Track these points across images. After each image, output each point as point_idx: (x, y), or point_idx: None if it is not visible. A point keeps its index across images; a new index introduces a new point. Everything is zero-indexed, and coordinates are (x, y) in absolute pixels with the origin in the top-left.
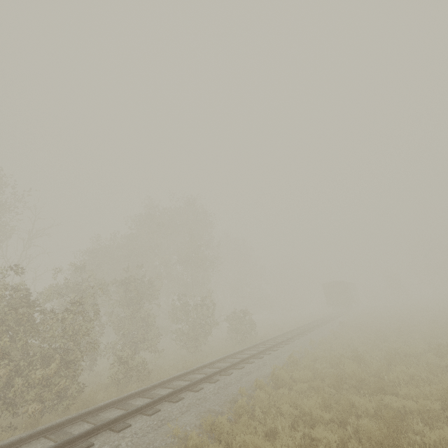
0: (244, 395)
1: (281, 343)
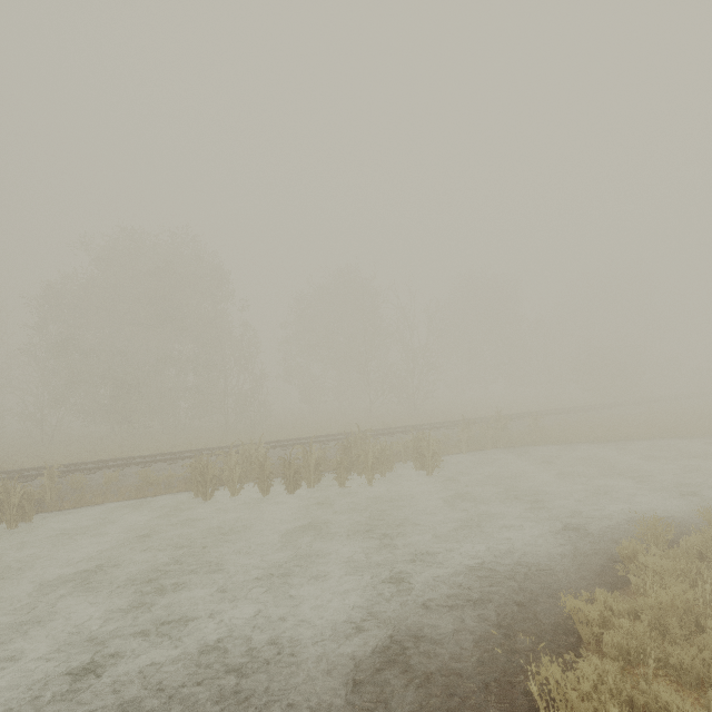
0: None
1: None
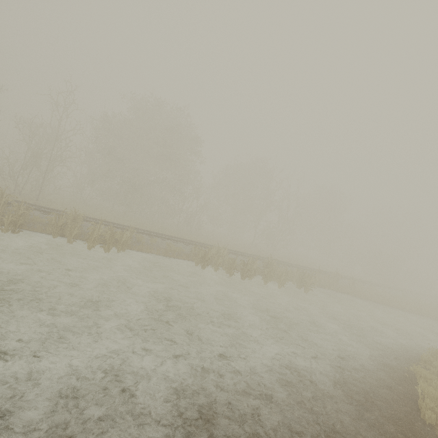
0: None
1: None
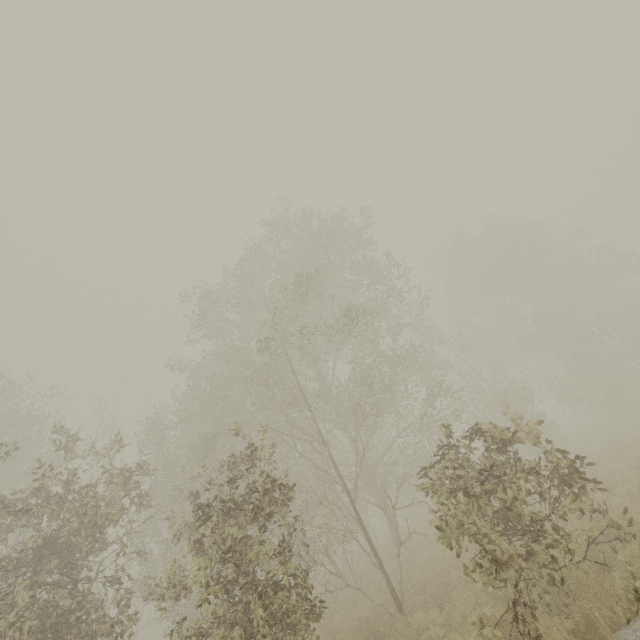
0: None
1: None
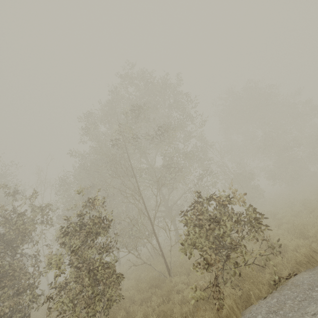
0: None
1: None
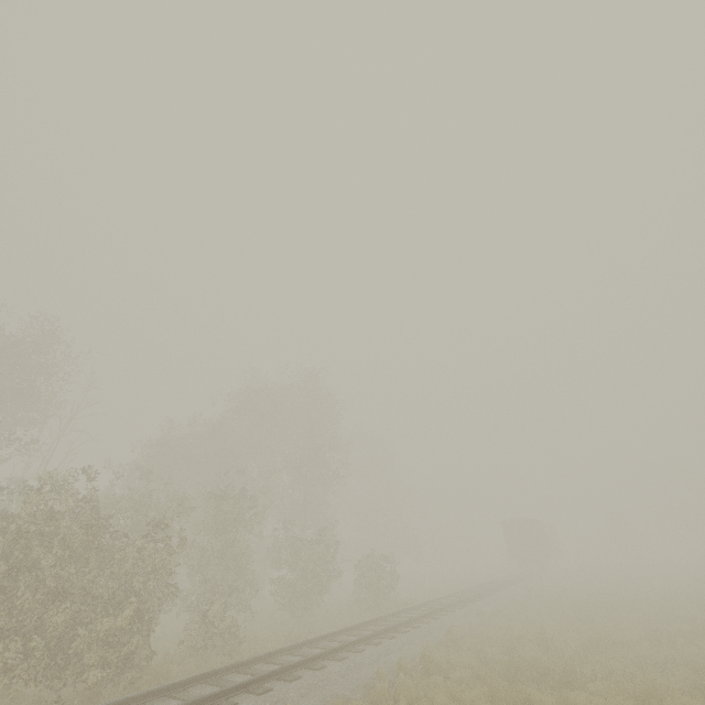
0: (383, 681)
1: (434, 612)
